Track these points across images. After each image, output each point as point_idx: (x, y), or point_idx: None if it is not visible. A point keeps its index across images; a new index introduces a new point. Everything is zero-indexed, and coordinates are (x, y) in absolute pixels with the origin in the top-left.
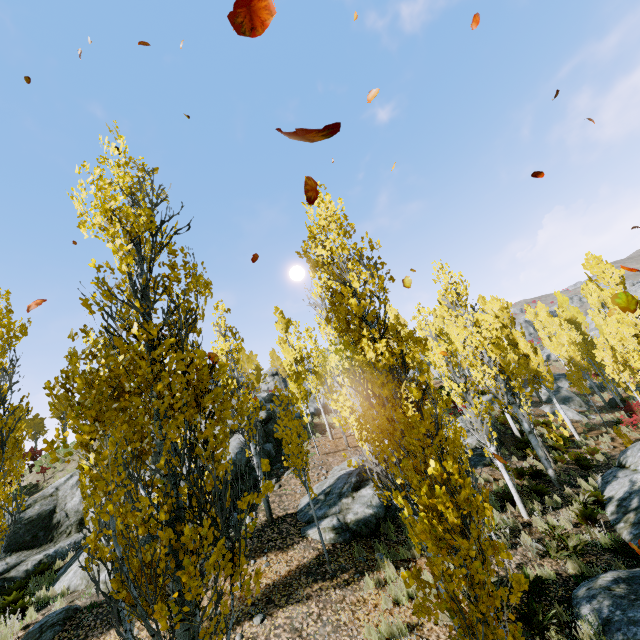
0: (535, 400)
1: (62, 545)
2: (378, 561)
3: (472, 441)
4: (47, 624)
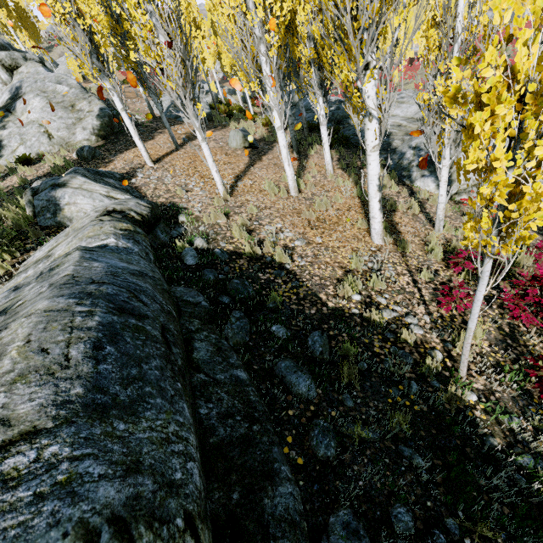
0: None
1: None
2: (229, 122)
3: (210, 99)
4: (92, 148)
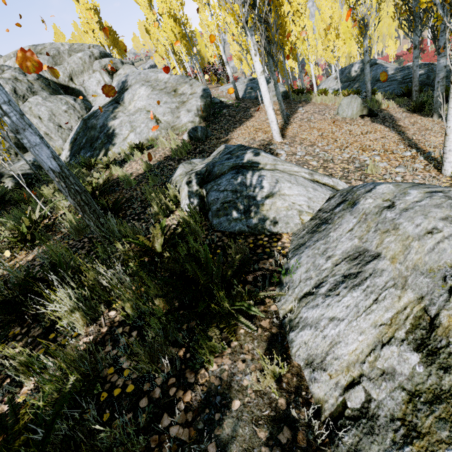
0: None
1: (33, 156)
2: (310, 97)
3: None
4: (204, 128)
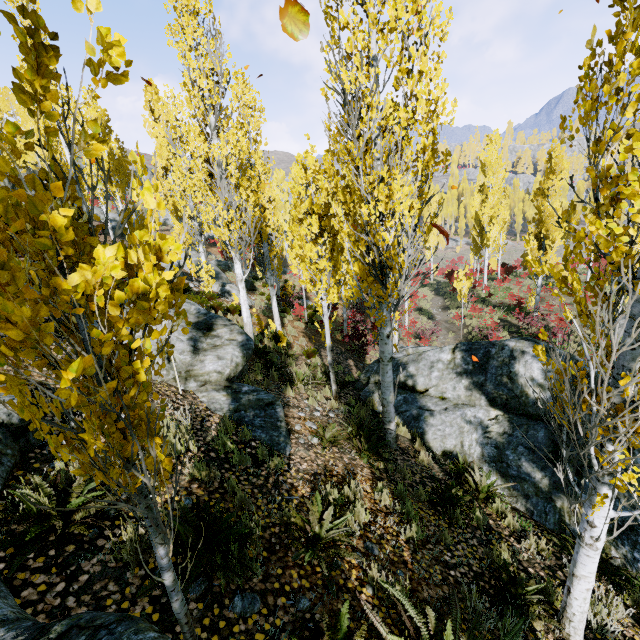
0: (184, 271)
1: None
2: None
3: (224, 366)
4: None
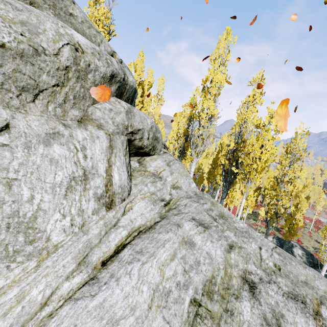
0: None
1: None
2: None
3: None
4: None
